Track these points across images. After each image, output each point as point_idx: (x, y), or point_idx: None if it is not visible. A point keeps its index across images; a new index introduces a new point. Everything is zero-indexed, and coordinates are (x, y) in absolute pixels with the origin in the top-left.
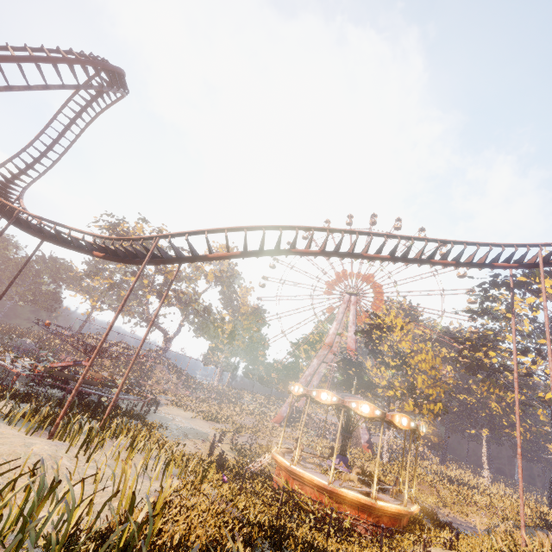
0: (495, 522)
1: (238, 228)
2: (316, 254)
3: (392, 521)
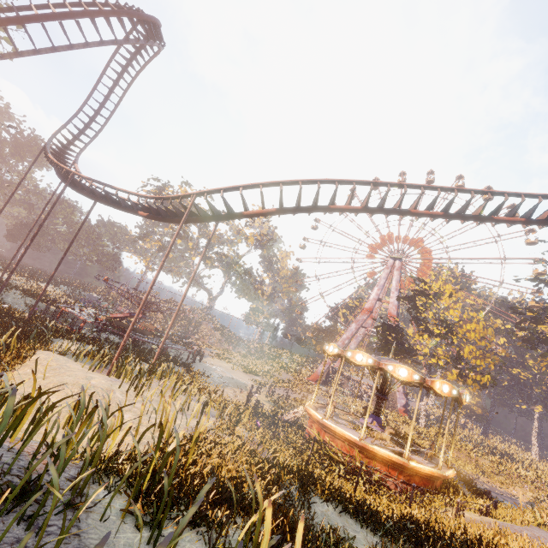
0: (540, 497)
1: (273, 182)
2: (356, 210)
3: (425, 481)
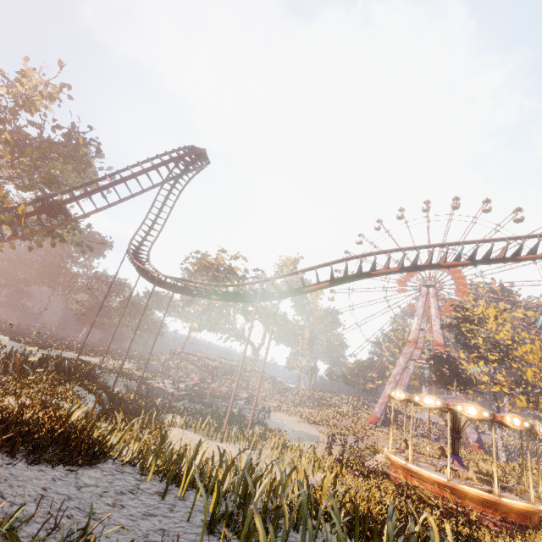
0: None
1: (324, 264)
2: (395, 272)
3: (521, 518)
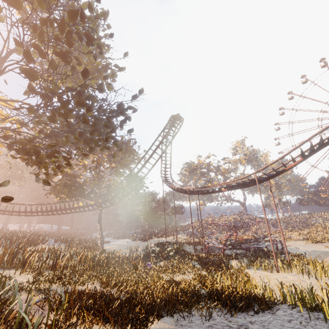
0: None
1: (294, 149)
2: None
3: None
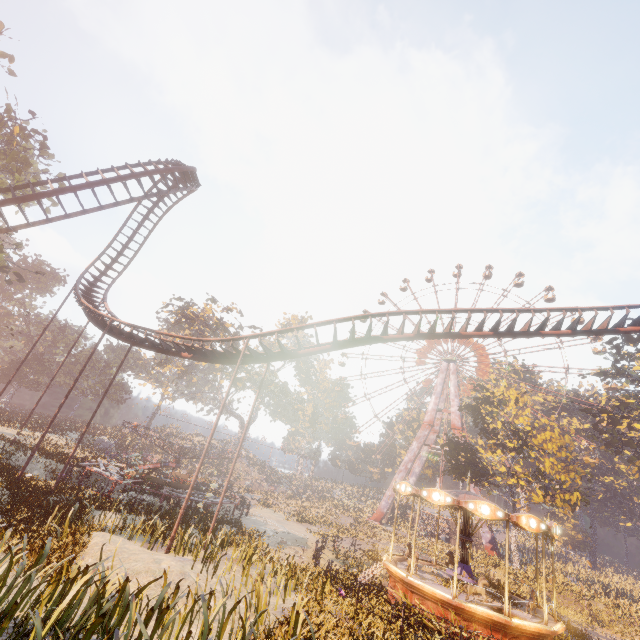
0: None
1: (327, 322)
2: (409, 338)
3: None
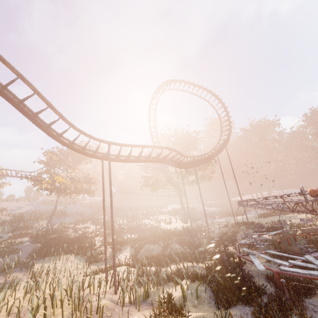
0: None
1: (49, 128)
2: None
3: None
